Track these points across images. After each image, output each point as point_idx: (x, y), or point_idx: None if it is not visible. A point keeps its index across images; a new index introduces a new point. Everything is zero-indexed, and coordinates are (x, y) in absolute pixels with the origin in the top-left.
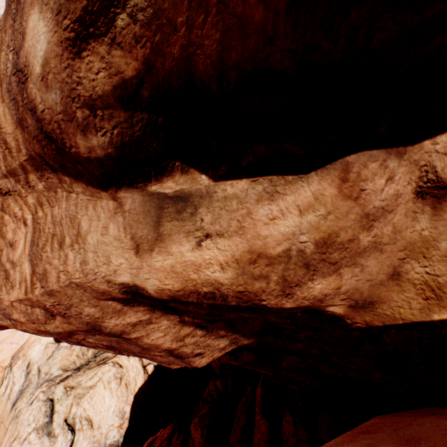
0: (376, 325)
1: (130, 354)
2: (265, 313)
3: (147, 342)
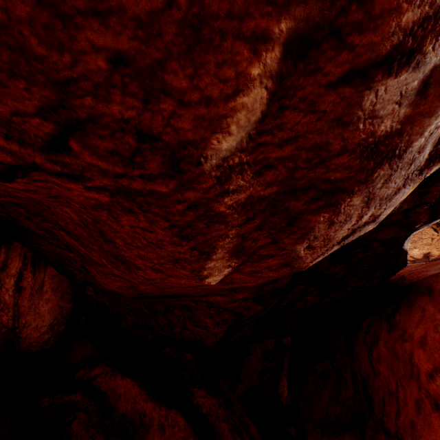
0: (404, 249)
1: (238, 193)
2: (430, 220)
3: (406, 193)
